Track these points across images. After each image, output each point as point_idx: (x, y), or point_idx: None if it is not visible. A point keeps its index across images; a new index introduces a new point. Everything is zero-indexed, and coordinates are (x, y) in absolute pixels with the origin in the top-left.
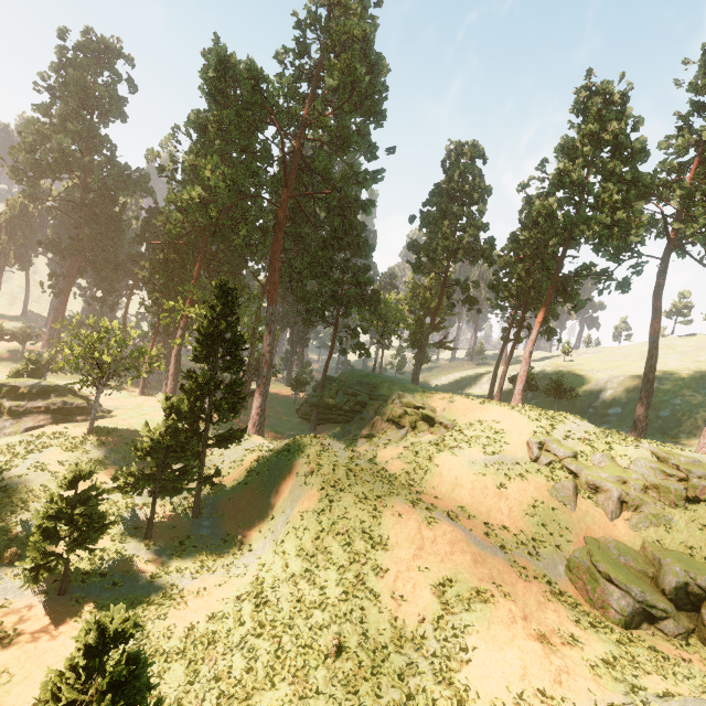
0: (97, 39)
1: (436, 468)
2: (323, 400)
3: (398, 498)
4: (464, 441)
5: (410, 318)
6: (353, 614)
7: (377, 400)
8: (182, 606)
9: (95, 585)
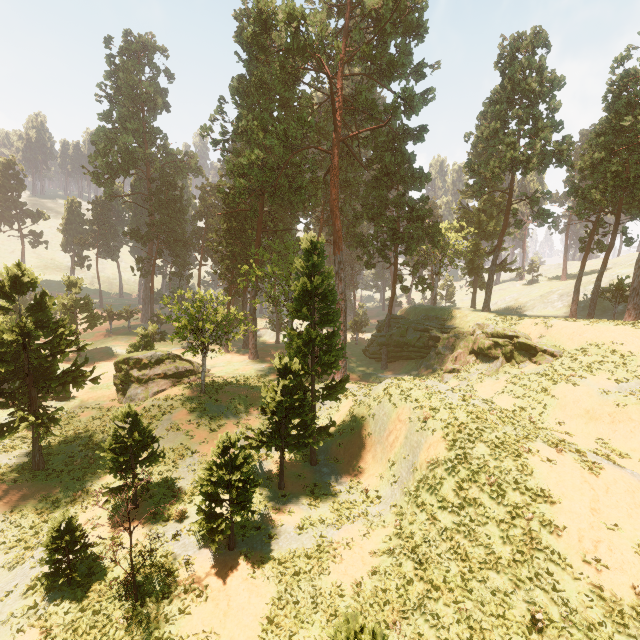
0: (135, 39)
1: (556, 401)
2: (393, 339)
3: (538, 440)
4: (583, 369)
5: (469, 244)
6: (540, 580)
7: (451, 333)
8: (338, 559)
9: (255, 538)
